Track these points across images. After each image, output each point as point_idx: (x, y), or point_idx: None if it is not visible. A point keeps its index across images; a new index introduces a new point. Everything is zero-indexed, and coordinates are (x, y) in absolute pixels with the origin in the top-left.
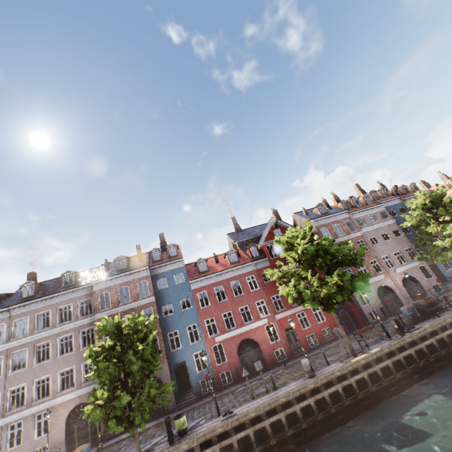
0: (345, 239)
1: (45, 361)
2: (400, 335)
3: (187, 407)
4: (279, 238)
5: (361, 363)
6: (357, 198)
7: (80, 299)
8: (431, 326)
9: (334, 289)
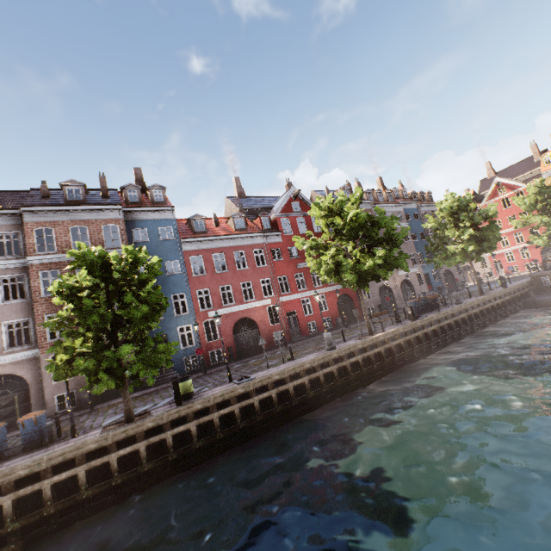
0: None
1: None
2: (410, 321)
3: (168, 383)
4: (320, 201)
5: (380, 339)
6: (381, 192)
7: None
8: (437, 315)
9: (381, 261)
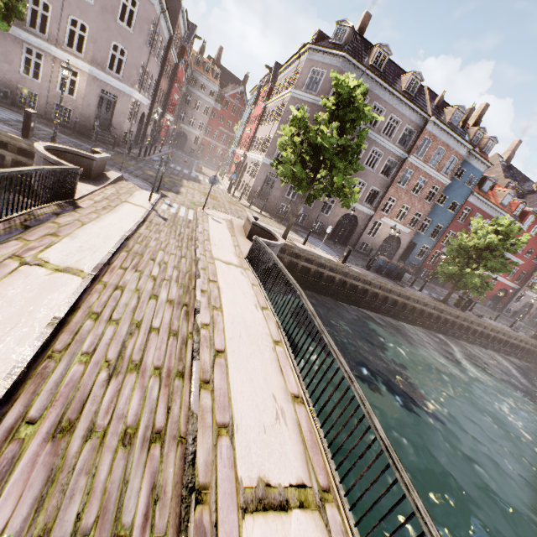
0: None
1: None
2: None
3: None
4: None
5: None
6: None
7: (410, 124)
8: None
9: None
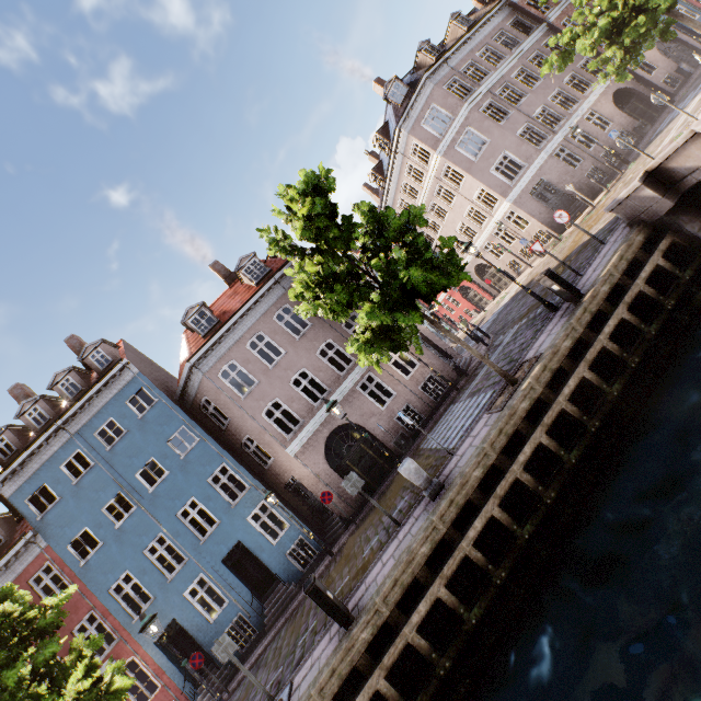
0: None
1: (540, 81)
2: None
3: None
4: None
5: None
6: None
7: (506, 22)
8: None
9: None
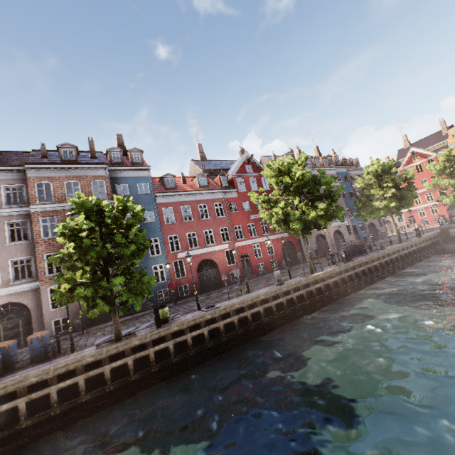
0: None
1: None
2: (344, 263)
3: (144, 312)
4: (272, 163)
5: (320, 277)
6: (317, 158)
7: (5, 183)
8: (366, 258)
9: (322, 213)
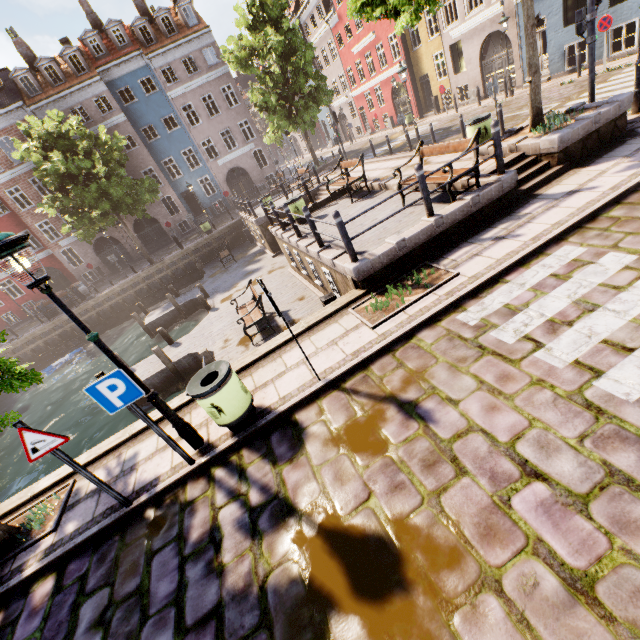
0: (27, 168)
1: None
2: None
3: None
4: None
5: None
6: (48, 61)
7: None
8: (15, 344)
9: None
